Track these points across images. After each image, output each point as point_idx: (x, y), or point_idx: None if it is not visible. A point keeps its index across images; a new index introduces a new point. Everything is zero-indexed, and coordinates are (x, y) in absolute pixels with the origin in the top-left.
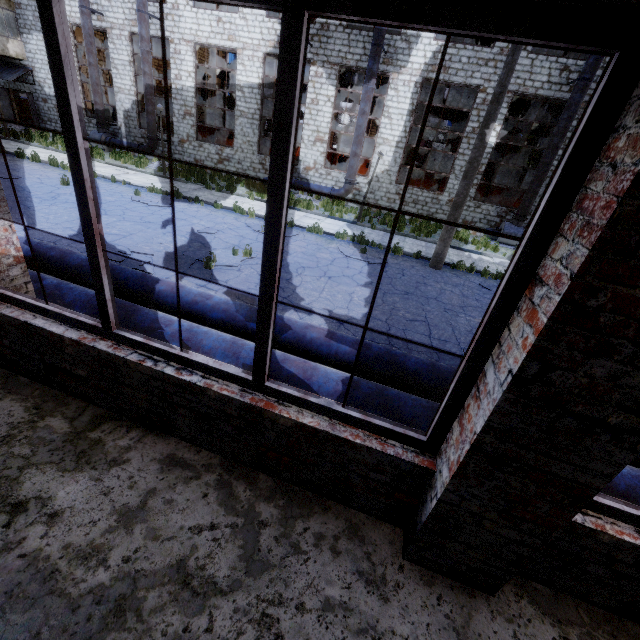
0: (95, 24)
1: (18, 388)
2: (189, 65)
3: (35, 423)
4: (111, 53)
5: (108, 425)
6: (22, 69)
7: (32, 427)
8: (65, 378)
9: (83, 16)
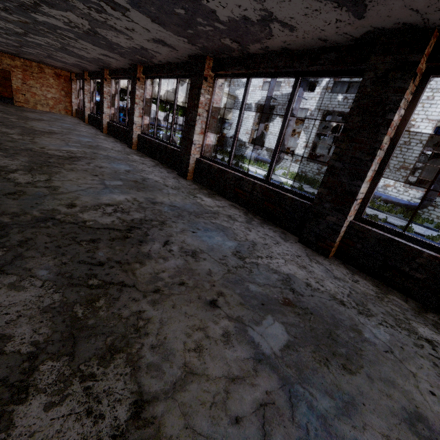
0: (270, 104)
1: (355, 272)
2: (316, 121)
3: (385, 295)
4: (273, 116)
5: (432, 314)
6: (227, 123)
7: (386, 297)
8: (395, 275)
9: (267, 100)
